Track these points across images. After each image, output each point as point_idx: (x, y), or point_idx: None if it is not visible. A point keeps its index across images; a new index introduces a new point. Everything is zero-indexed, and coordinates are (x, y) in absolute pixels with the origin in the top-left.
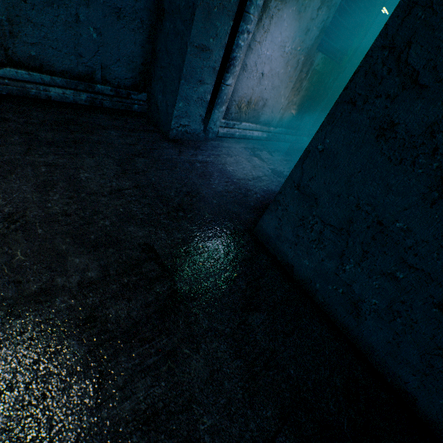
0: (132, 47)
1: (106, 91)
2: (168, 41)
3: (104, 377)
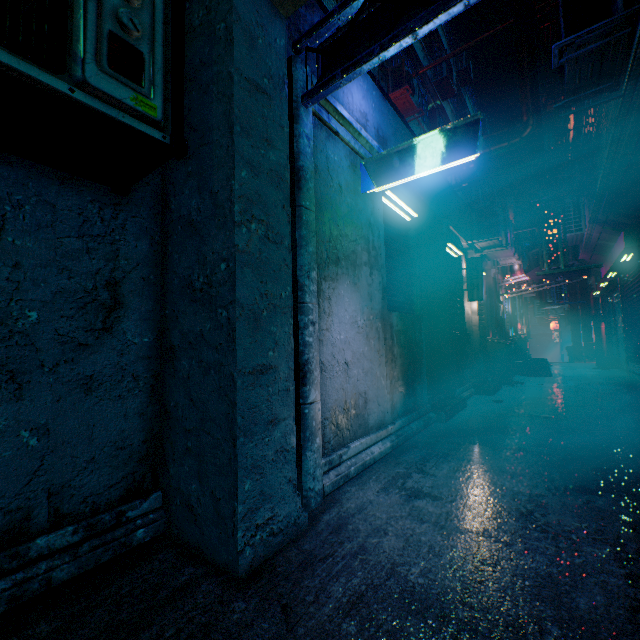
0: (120, 423)
1: (60, 540)
2: (191, 386)
3: None
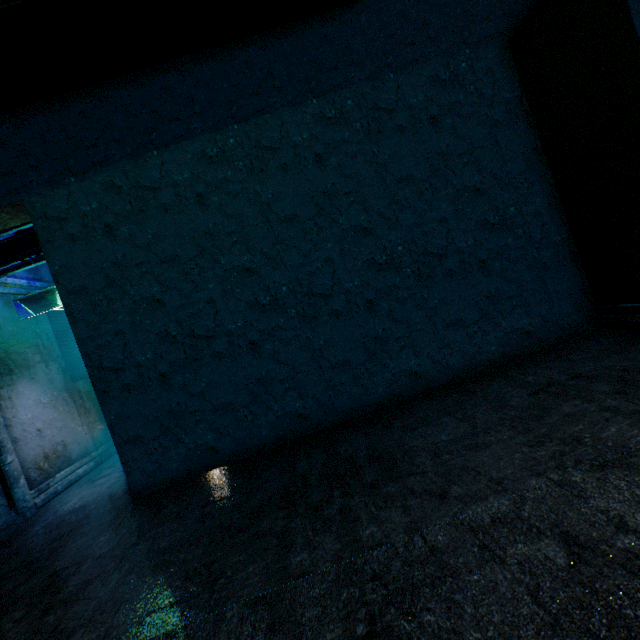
0: None
1: None
2: None
3: (87, 596)
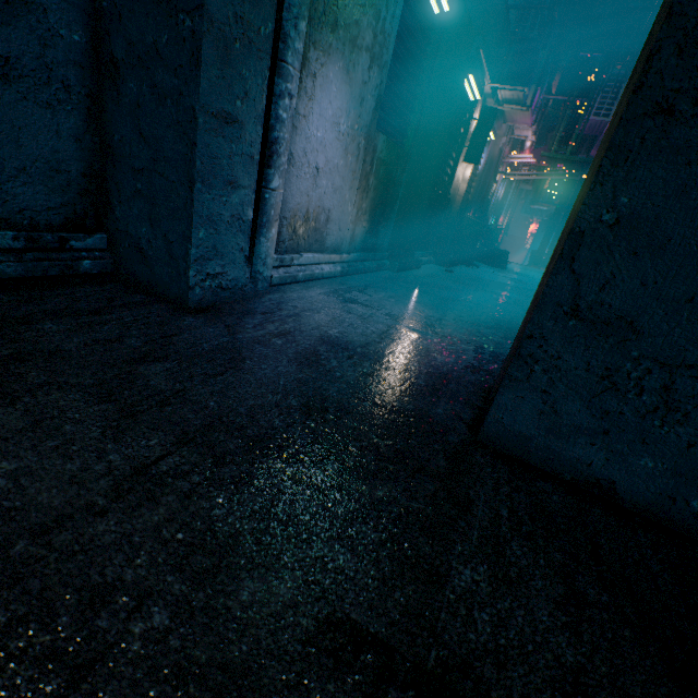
0: (52, 141)
1: (0, 240)
2: (142, 118)
3: None
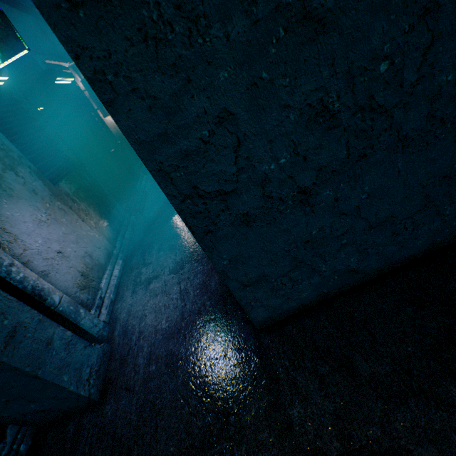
0: None
1: None
2: None
3: None
